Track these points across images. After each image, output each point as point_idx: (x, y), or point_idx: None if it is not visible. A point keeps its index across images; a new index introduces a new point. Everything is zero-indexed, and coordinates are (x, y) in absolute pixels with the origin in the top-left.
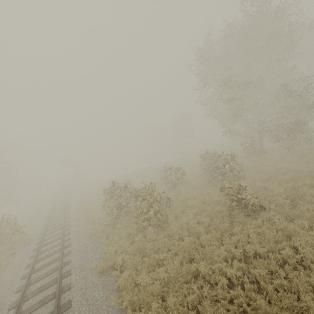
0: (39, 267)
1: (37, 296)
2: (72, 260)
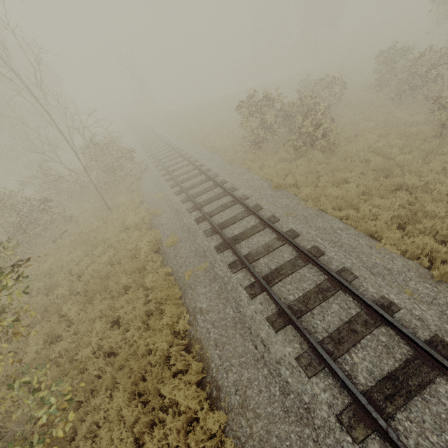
0: (189, 186)
1: (212, 204)
2: (227, 180)
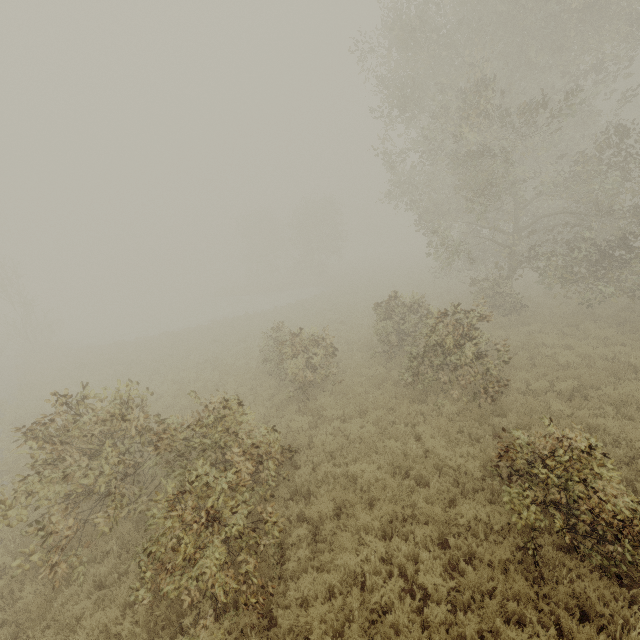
0: None
1: None
2: None
